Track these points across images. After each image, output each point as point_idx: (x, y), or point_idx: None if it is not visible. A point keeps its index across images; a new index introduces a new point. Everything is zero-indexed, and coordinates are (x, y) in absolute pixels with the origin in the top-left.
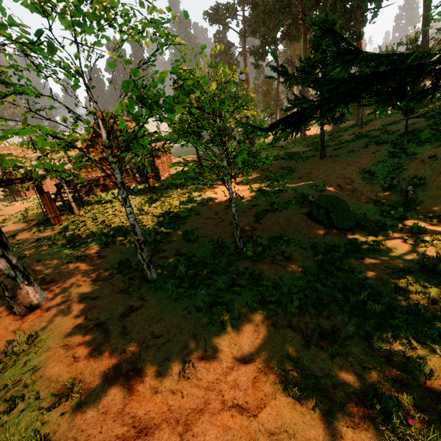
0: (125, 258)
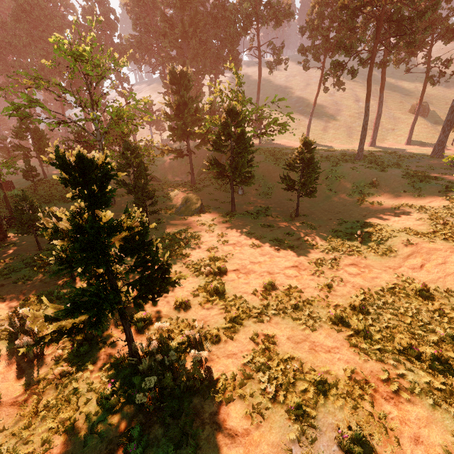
0: None
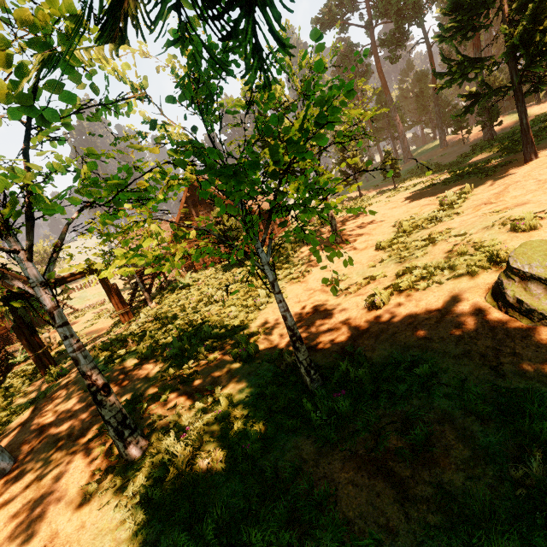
0: (141, 391)
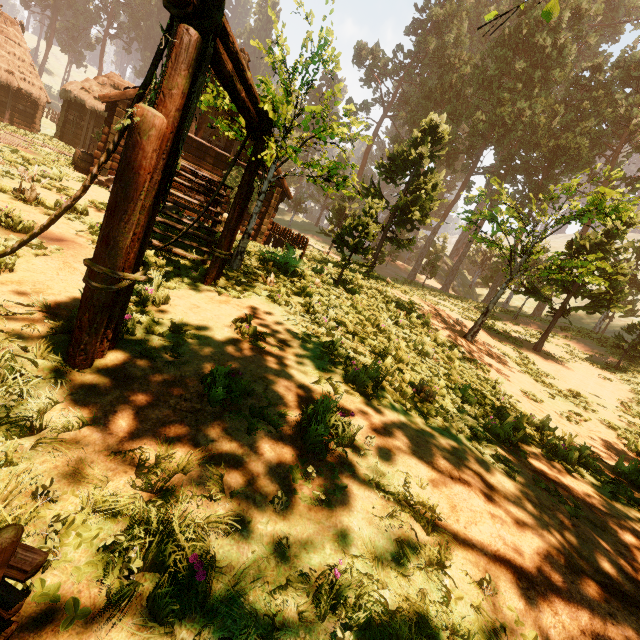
0: None
